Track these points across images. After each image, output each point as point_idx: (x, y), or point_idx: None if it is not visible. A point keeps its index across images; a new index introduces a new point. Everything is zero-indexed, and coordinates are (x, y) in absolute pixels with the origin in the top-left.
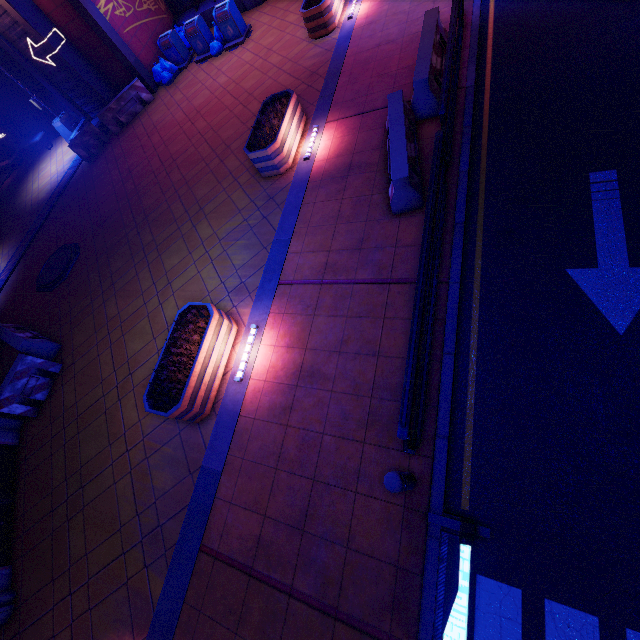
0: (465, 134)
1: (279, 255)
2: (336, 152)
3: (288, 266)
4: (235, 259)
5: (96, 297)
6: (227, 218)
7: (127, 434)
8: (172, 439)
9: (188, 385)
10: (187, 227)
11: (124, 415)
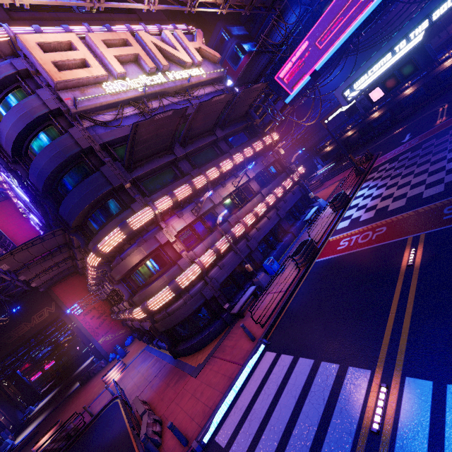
0: None
1: None
2: None
3: None
4: None
5: None
6: None
7: None
8: None
9: None
10: None
11: None
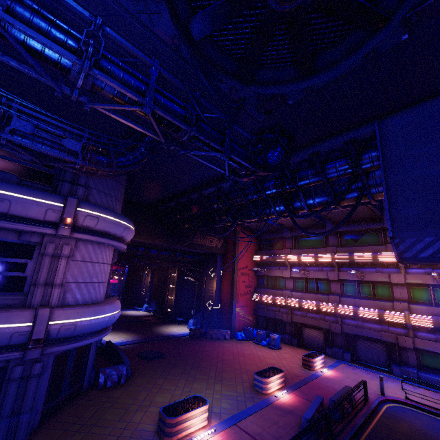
0: (347, 436)
1: (242, 415)
2: (289, 403)
3: (243, 422)
4: (223, 404)
5: (157, 373)
6: (230, 390)
7: (130, 423)
8: (147, 439)
9: (182, 415)
10: (212, 381)
11: (134, 416)
